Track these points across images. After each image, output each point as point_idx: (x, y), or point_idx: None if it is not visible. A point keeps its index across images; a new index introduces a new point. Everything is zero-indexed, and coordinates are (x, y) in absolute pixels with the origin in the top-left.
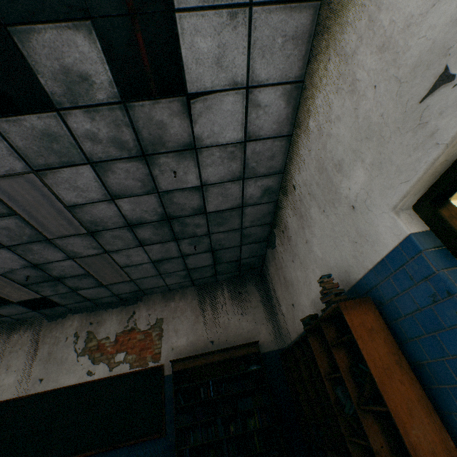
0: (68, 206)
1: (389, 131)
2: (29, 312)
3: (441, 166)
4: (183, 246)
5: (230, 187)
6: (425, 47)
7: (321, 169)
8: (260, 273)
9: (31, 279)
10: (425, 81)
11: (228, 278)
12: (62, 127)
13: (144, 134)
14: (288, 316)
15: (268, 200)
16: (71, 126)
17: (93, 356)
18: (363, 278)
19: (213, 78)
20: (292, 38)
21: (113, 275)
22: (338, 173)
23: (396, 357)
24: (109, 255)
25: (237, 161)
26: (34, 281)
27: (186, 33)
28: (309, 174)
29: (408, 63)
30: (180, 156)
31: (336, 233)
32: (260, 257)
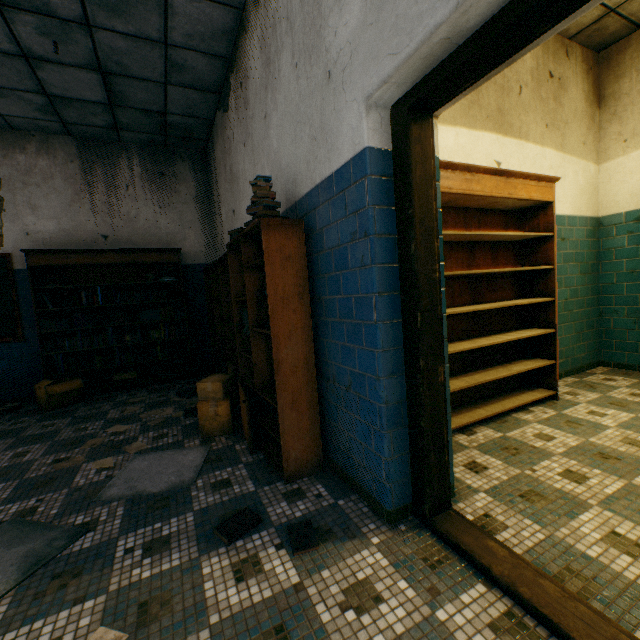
0: None
1: None
2: None
3: (441, 48)
4: (21, 31)
5: None
6: None
7: None
8: (204, 151)
9: None
10: None
11: (143, 143)
12: None
13: None
14: (227, 226)
15: None
16: None
17: None
18: (307, 195)
19: None
20: None
21: None
22: None
23: (301, 290)
24: None
25: None
26: None
27: None
28: None
29: None
30: None
31: (300, 116)
32: (205, 122)
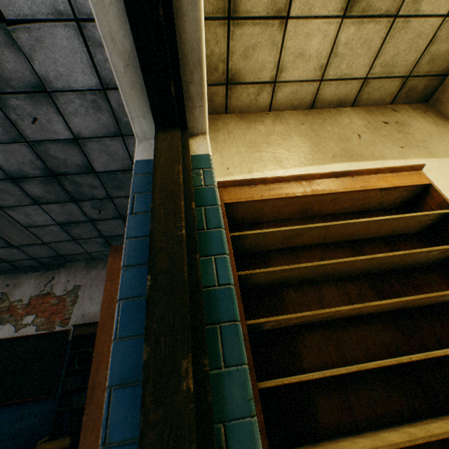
0: None
1: None
2: None
3: (133, 74)
4: (86, 209)
5: (110, 144)
6: None
7: None
8: None
9: None
10: None
11: None
12: None
13: None
14: None
15: None
16: None
17: (2, 317)
18: None
19: (29, 2)
20: None
21: (20, 235)
22: None
23: None
24: (4, 212)
25: (105, 112)
26: None
27: None
28: None
29: None
30: (33, 99)
31: None
32: None
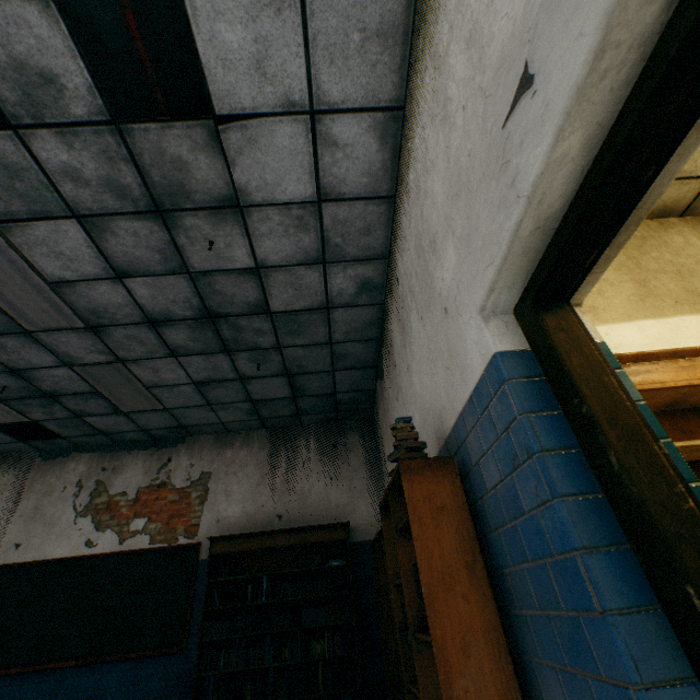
0: (52, 283)
1: (476, 181)
2: (15, 442)
3: (535, 239)
4: (240, 363)
5: (304, 274)
6: (507, 32)
7: (419, 250)
8: (371, 418)
9: (10, 392)
10: (507, 91)
11: (319, 422)
12: (25, 155)
13: (155, 177)
14: None
15: (368, 300)
16: (39, 155)
17: (99, 519)
18: (454, 426)
19: (255, 92)
20: (376, 34)
21: (136, 398)
22: (433, 255)
23: (469, 557)
24: (125, 367)
25: (310, 232)
26: (16, 396)
27: (200, 15)
28: (410, 259)
29: (492, 62)
30: (217, 216)
31: (432, 354)
32: (368, 393)
